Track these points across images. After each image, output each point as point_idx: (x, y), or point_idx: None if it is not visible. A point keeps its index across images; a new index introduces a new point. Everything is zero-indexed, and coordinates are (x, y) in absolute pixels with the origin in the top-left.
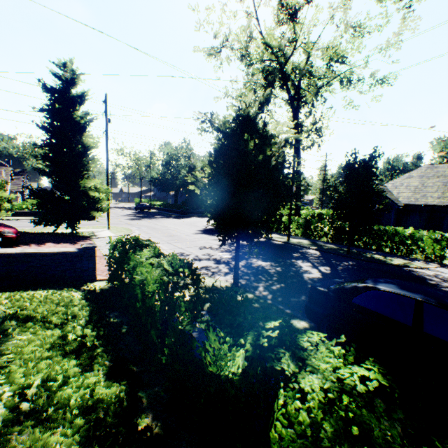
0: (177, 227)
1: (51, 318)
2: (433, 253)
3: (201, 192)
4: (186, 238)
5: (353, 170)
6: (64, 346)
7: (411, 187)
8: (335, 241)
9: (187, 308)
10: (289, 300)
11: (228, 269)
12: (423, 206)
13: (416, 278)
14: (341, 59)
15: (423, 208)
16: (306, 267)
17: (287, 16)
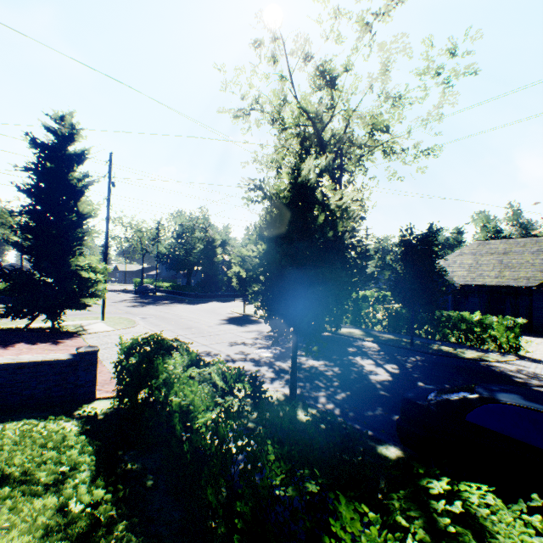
0: (194, 315)
1: (37, 474)
2: (508, 342)
3: (246, 274)
4: (209, 330)
5: (411, 247)
6: (65, 529)
7: (465, 265)
8: (392, 330)
9: (278, 455)
10: (363, 415)
11: (274, 373)
12: (481, 286)
13: (499, 375)
14: (386, 129)
15: (481, 288)
16: (369, 366)
17: (324, 82)
